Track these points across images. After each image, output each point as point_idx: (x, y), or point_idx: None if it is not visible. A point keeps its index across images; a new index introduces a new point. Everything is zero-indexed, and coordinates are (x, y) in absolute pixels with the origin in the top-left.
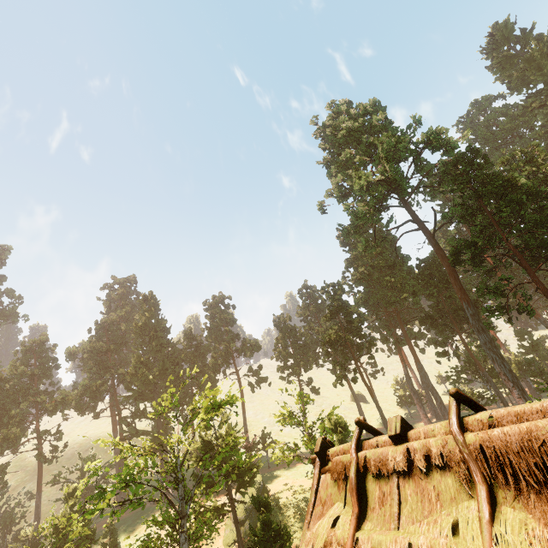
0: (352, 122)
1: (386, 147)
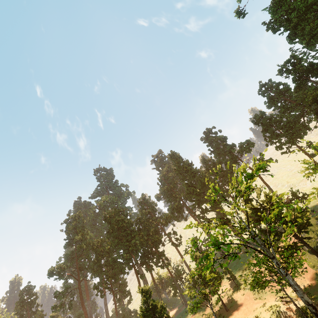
0: None
1: None
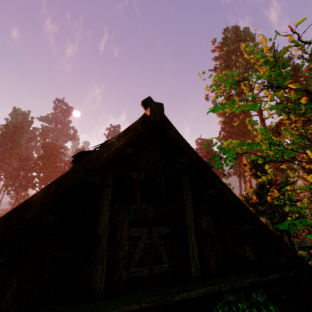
0: (232, 44)
1: (241, 65)
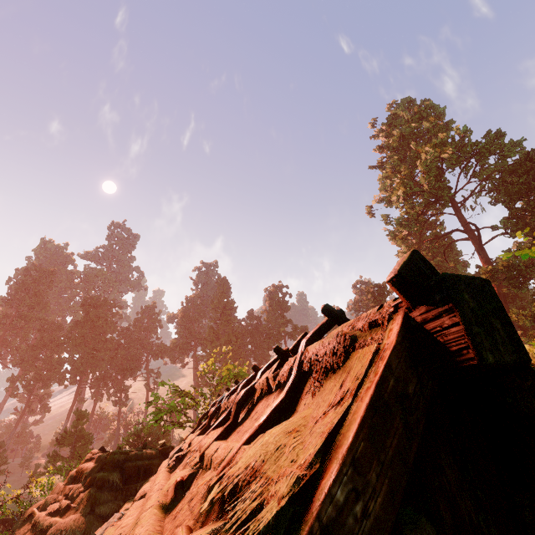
0: (406, 125)
1: (430, 157)
